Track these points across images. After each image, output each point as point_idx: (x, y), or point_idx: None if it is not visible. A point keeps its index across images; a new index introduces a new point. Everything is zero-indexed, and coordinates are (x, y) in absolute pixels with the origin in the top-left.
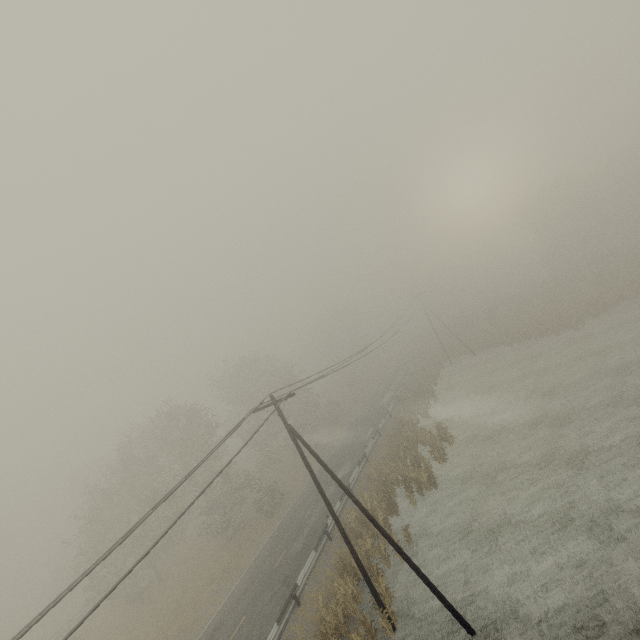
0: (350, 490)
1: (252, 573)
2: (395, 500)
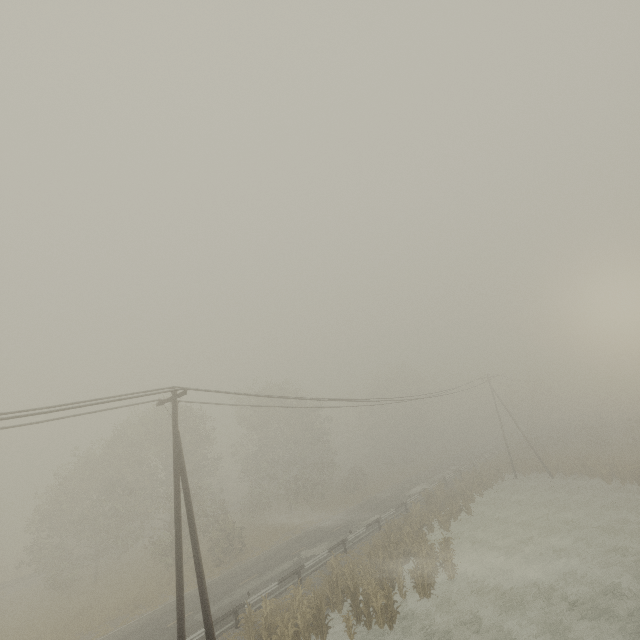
0: (299, 575)
1: (148, 619)
2: (328, 615)
